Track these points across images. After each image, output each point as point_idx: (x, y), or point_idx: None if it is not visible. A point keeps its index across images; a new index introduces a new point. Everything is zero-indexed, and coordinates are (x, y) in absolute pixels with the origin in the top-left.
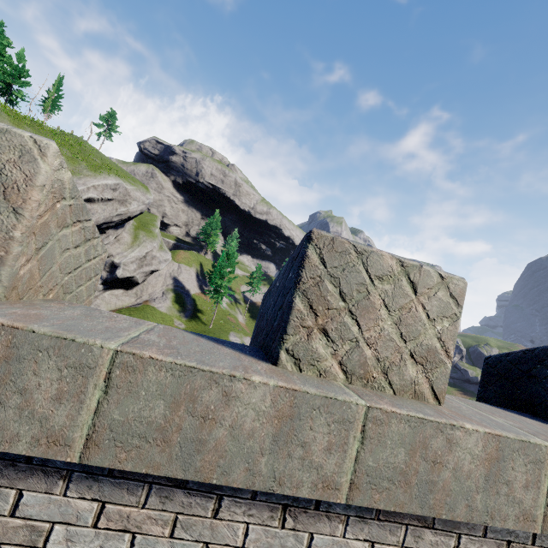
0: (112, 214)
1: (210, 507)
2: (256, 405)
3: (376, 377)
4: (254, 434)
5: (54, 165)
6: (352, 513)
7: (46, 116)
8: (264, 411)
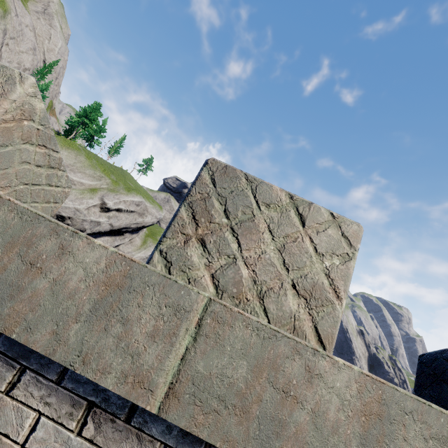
0: (132, 222)
1: (8, 378)
2: (88, 265)
3: (250, 299)
4: (76, 295)
5: (28, 91)
6: (171, 442)
7: (109, 157)
8: (94, 273)
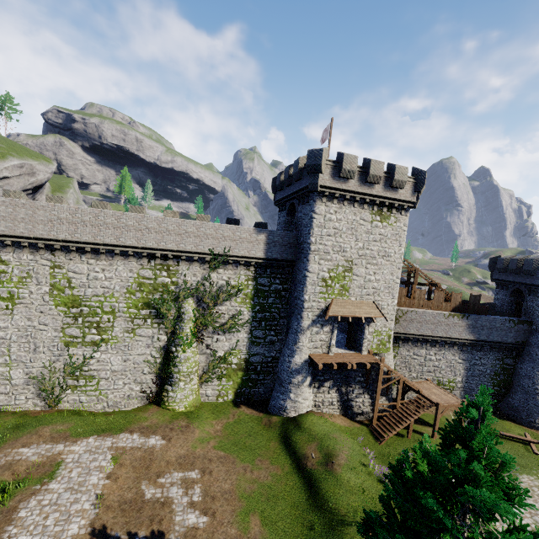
0: (26, 184)
1: None
2: None
3: None
4: None
5: None
6: None
7: None
8: None
